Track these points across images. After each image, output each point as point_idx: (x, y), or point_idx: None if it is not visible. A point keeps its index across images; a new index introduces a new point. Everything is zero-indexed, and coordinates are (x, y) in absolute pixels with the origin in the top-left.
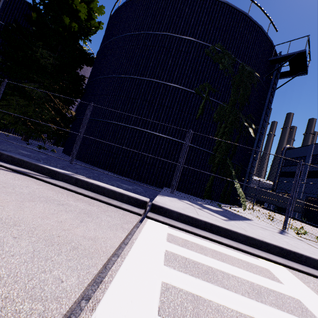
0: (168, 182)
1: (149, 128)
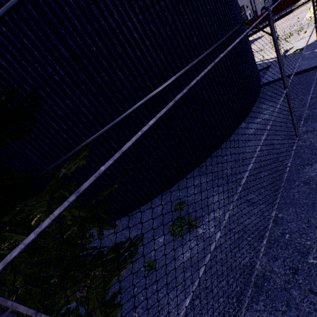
0: (259, 77)
1: (228, 29)
